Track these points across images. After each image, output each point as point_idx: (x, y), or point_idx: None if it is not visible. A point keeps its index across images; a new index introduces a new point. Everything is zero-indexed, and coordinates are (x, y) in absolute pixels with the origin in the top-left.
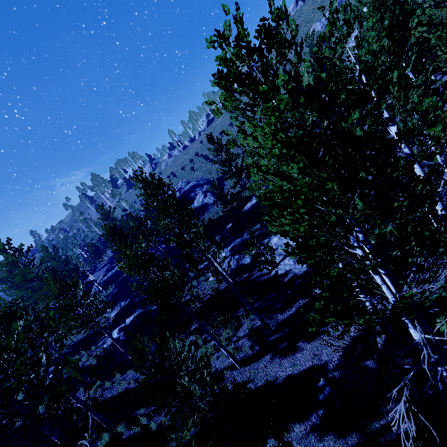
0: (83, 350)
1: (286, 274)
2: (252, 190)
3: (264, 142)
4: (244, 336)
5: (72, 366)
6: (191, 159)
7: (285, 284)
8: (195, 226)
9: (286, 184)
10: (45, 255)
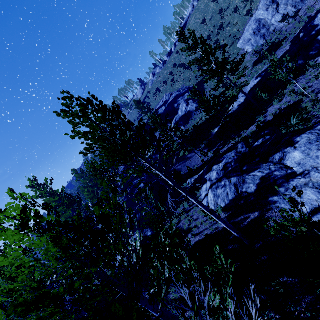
0: None
1: None
2: None
3: None
4: None
5: None
6: (171, 72)
7: None
8: None
9: None
10: (75, 176)
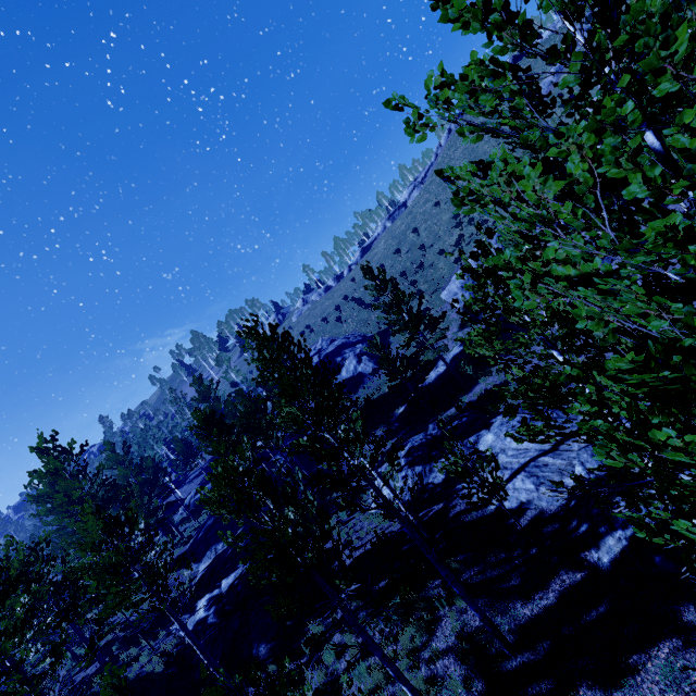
0: (144, 640)
1: (522, 511)
2: (471, 344)
3: (588, 175)
4: (448, 652)
5: (114, 683)
6: (337, 305)
7: (522, 532)
8: (346, 418)
9: (679, 306)
10: (109, 457)
